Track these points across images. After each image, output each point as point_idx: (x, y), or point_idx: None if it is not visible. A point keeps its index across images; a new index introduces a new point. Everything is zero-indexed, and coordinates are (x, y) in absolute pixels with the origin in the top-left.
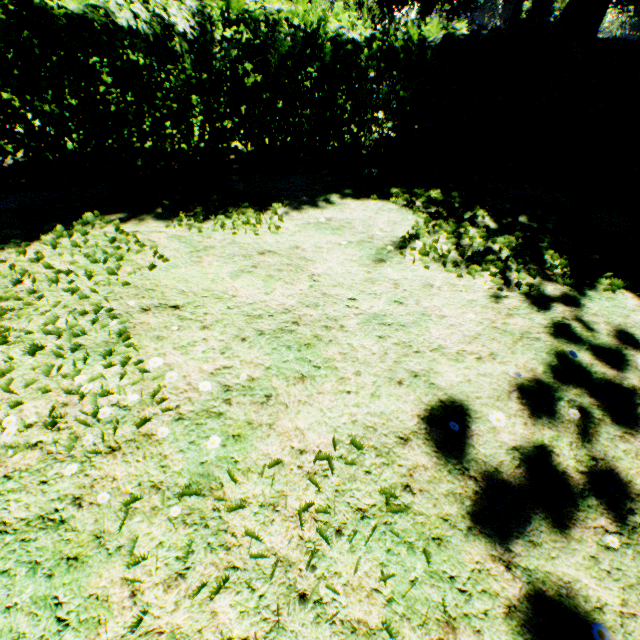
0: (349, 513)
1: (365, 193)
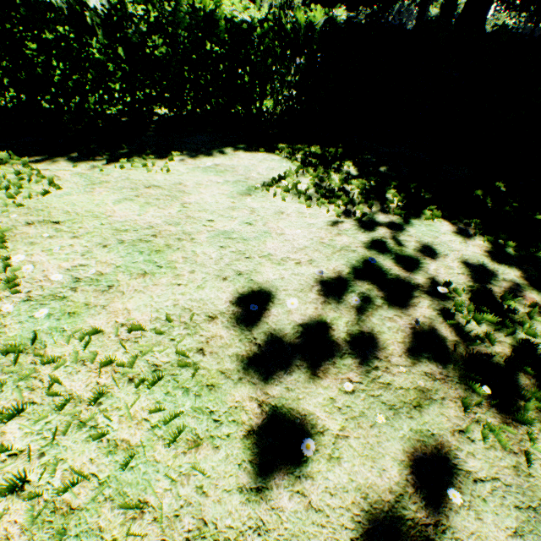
0: (145, 367)
1: (255, 147)
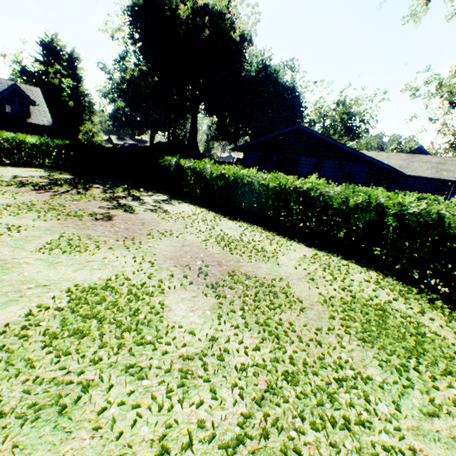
0: None
1: (36, 168)
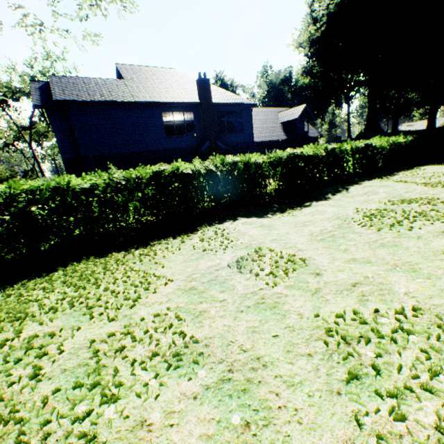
0: None
1: (422, 166)
